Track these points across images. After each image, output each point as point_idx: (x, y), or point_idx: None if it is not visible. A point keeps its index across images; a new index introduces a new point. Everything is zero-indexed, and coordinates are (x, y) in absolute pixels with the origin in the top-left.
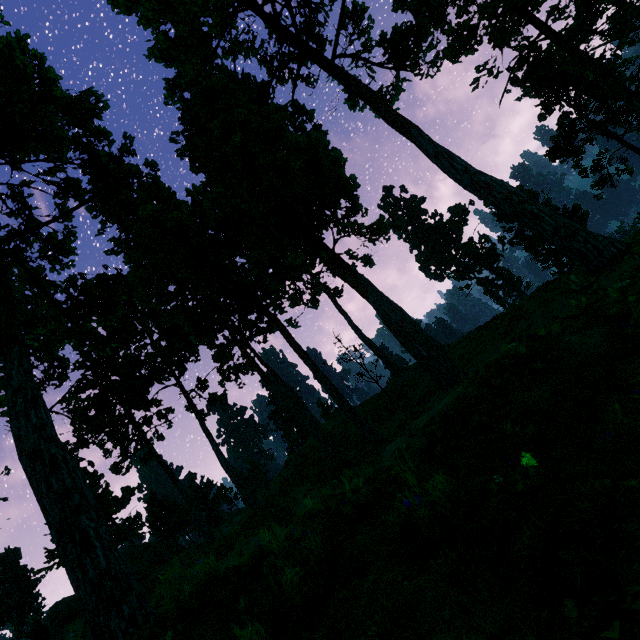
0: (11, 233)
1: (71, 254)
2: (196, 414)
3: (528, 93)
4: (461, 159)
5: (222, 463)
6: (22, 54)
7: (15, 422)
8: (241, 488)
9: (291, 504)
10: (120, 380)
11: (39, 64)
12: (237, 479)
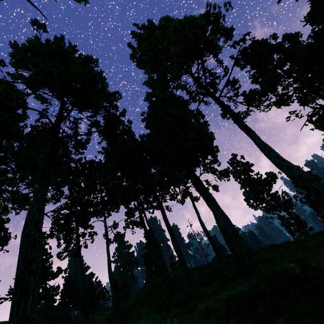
0: (67, 135)
1: (84, 149)
2: (107, 240)
3: (318, 128)
4: (275, 151)
5: (109, 273)
6: (99, 76)
7: (29, 216)
8: (113, 293)
9: (136, 317)
10: (80, 210)
11: (103, 80)
12: (113, 287)
